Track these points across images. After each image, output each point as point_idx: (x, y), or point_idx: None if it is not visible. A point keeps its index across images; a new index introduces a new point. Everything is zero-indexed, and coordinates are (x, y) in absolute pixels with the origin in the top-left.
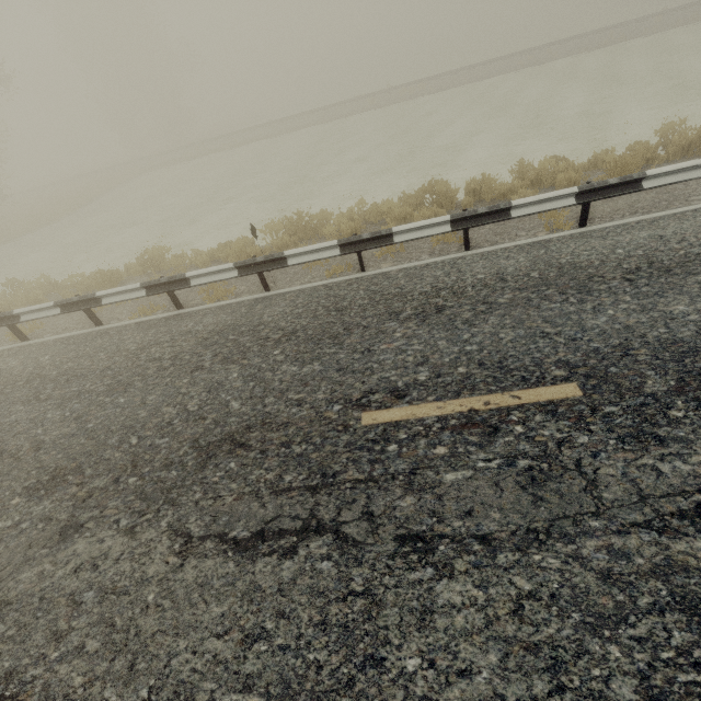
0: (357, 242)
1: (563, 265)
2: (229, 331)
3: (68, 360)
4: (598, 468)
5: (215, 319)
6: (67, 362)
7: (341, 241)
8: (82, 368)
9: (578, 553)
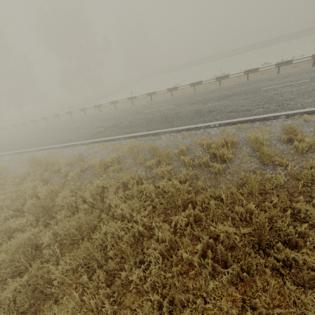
0: (249, 71)
1: (307, 71)
2: (215, 90)
3: (173, 99)
4: (312, 84)
5: (209, 90)
6: (173, 99)
7: (245, 71)
8: (179, 98)
9: (307, 89)
